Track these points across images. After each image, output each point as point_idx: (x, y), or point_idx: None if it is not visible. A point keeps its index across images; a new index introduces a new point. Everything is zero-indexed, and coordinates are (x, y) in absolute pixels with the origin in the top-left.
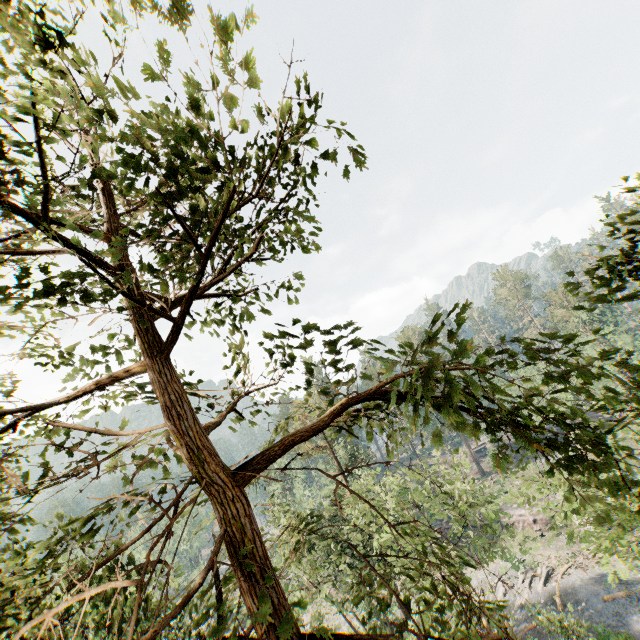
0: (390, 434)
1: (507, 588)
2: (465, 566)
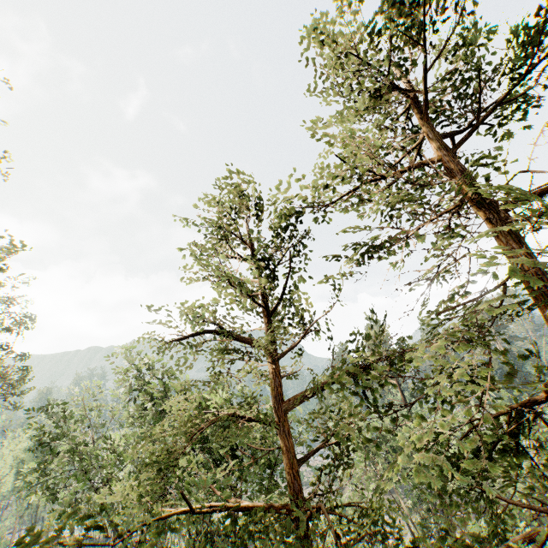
0: None
1: None
2: None
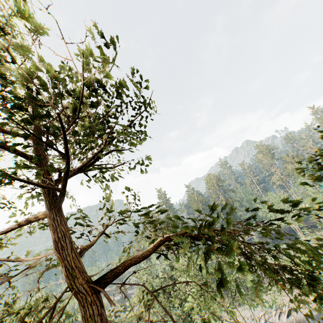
0: (189, 261)
1: (266, 318)
2: (243, 304)
